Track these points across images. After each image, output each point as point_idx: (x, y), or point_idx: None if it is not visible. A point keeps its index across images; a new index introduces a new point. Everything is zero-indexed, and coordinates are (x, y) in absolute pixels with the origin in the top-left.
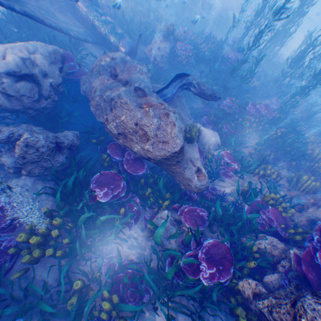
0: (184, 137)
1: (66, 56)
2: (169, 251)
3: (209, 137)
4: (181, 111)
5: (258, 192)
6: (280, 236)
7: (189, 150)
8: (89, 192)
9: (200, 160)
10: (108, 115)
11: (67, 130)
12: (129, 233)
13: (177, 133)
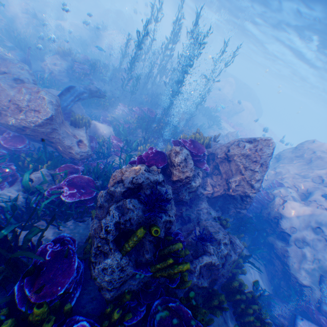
0: (71, 122)
1: None
2: (36, 187)
3: (104, 130)
4: (75, 108)
5: None
6: None
7: (75, 130)
8: None
9: (85, 137)
10: None
11: None
12: (1, 192)
13: (48, 105)
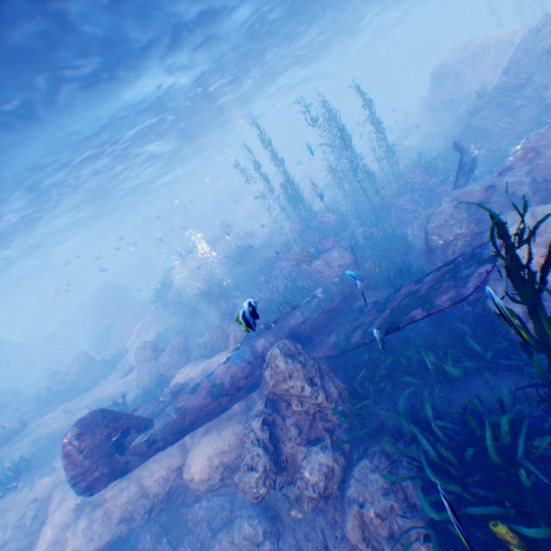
0: None
1: None
2: None
3: None
4: None
5: None
6: None
7: None
8: None
9: None
10: None
11: None
12: None
13: None
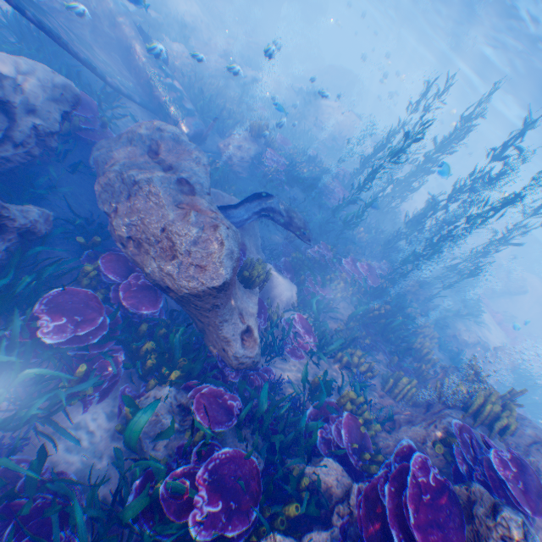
0: (240, 275)
1: (85, 103)
2: (146, 460)
3: (282, 289)
4: (248, 238)
5: (336, 390)
6: (351, 466)
7: (243, 296)
8: (26, 319)
9: (256, 316)
10: (120, 204)
11: (35, 206)
12: (81, 420)
13: (224, 258)
